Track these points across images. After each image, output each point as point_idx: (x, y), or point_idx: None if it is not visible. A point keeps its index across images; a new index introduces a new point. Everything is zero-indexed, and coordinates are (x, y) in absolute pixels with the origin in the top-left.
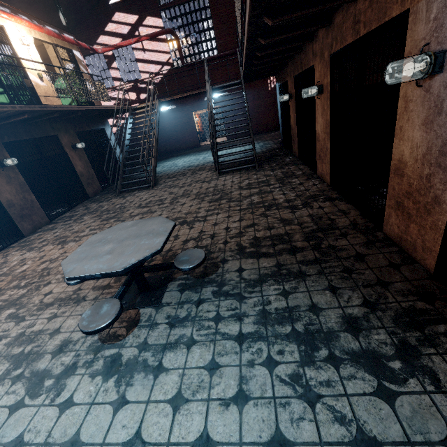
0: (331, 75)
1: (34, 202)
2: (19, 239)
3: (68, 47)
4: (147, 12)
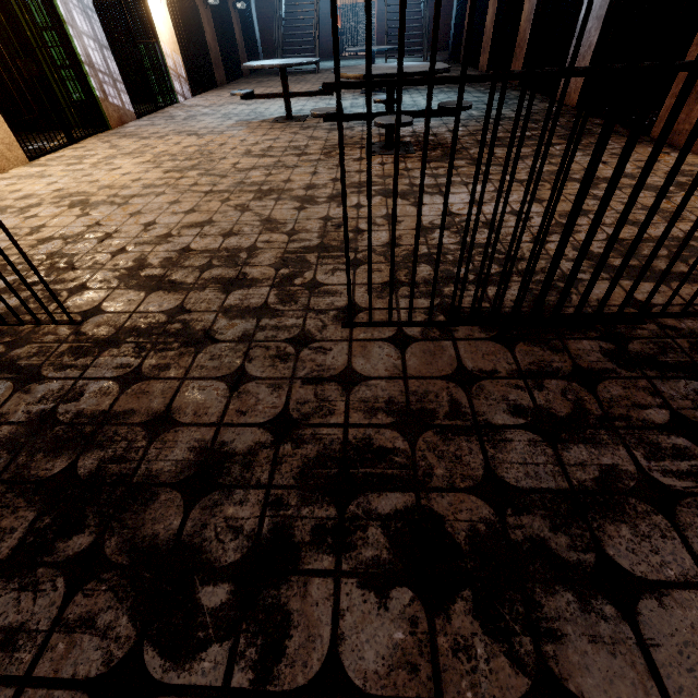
0: None
1: (219, 56)
2: (215, 88)
3: None
4: None
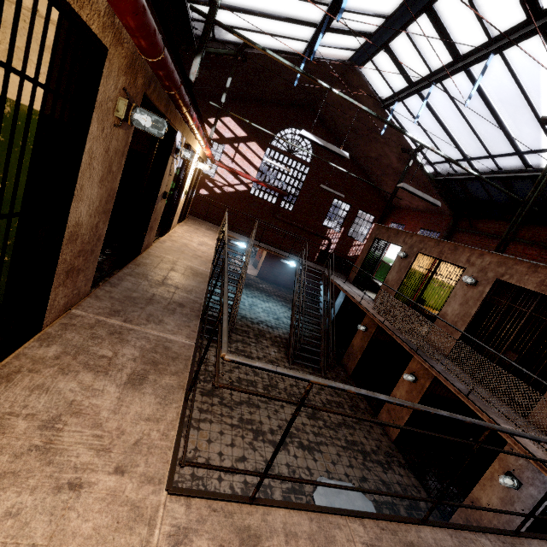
0: (430, 385)
1: None
2: None
3: (204, 159)
4: (257, 139)
